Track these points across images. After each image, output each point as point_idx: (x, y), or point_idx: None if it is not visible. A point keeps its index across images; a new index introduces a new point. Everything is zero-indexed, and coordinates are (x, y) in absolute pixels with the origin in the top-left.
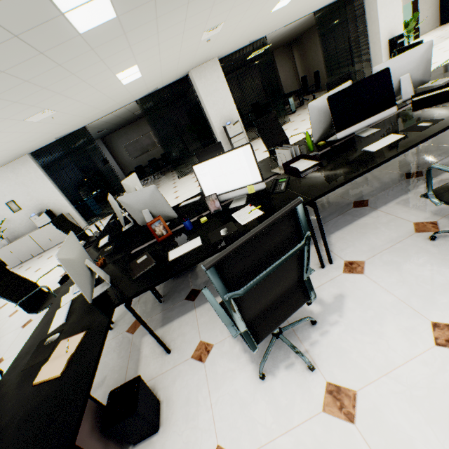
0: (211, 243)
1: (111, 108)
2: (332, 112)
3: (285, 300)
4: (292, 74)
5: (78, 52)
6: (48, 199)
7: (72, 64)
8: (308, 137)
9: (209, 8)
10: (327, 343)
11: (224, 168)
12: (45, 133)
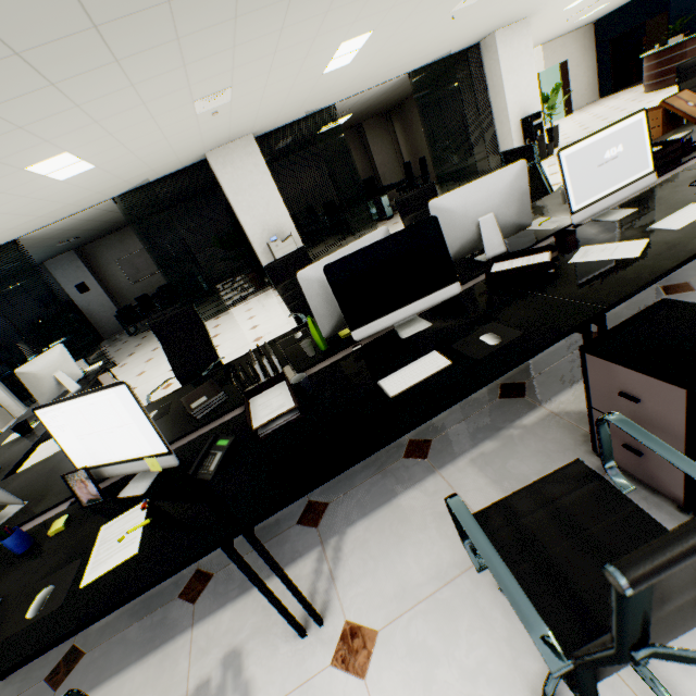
0: None
1: (62, 211)
2: (337, 294)
3: None
4: (393, 156)
5: None
6: None
7: None
8: (312, 326)
9: (179, 69)
10: None
11: (93, 421)
12: None
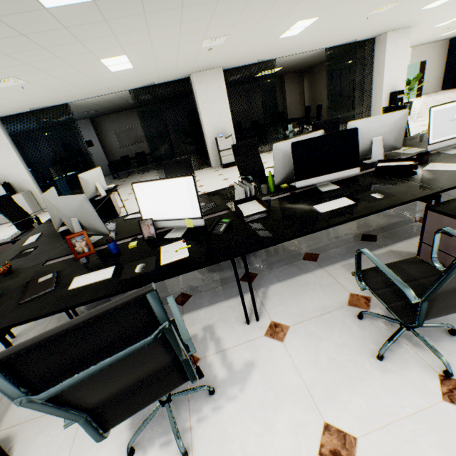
0: (120, 279)
1: (100, 91)
2: (294, 159)
3: (153, 382)
4: (298, 100)
5: (46, 27)
6: (9, 171)
7: (40, 38)
8: (270, 177)
9: (208, 18)
10: (215, 423)
11: (164, 194)
12: (16, 101)
